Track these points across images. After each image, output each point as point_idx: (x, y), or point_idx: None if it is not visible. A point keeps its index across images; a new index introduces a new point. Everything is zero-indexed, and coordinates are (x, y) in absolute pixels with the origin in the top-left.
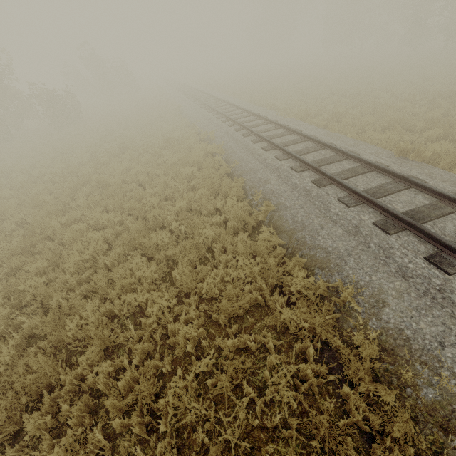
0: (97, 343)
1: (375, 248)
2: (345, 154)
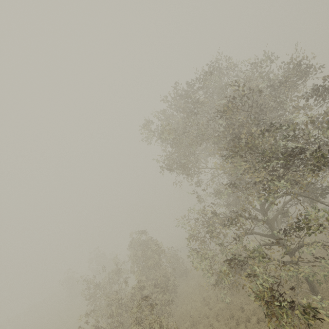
0: None
1: None
2: None
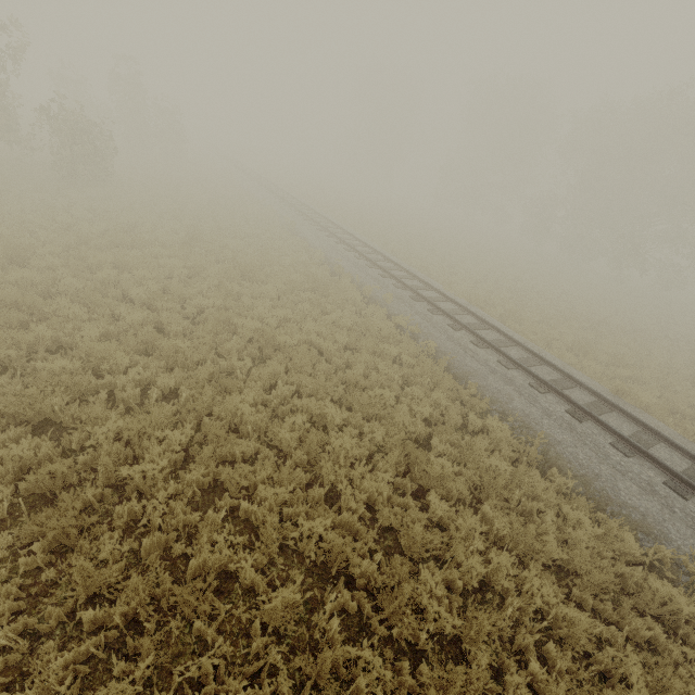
0: (482, 638)
1: (681, 514)
2: (575, 381)
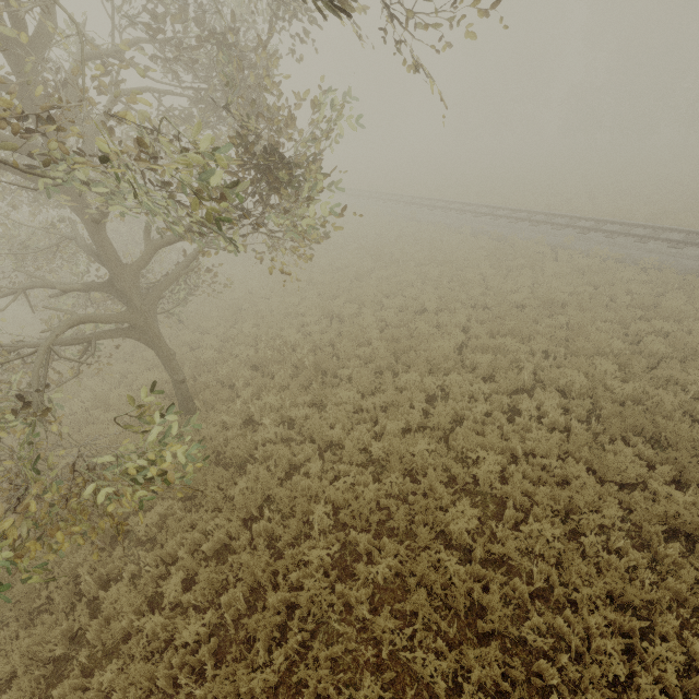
0: None
1: None
2: None
